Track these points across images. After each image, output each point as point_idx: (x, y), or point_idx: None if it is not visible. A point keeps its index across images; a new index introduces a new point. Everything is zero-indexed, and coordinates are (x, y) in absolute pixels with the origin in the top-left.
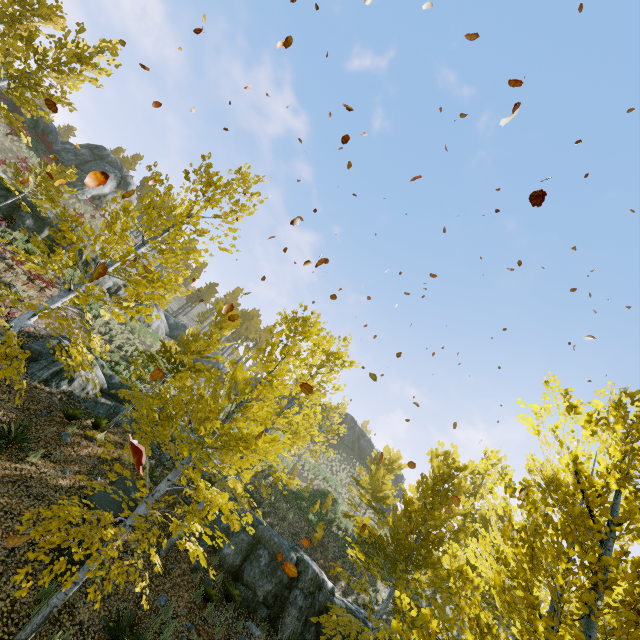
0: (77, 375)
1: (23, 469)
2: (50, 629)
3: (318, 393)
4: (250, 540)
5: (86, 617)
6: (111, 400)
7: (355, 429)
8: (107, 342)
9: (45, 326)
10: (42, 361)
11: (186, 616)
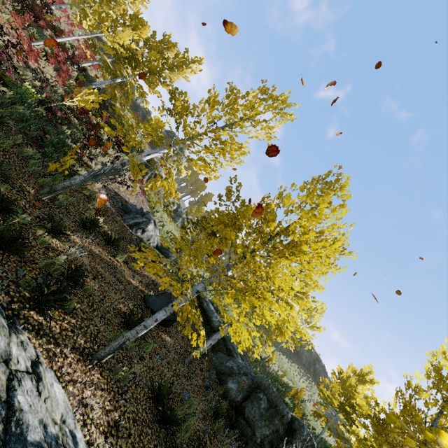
0: (147, 229)
1: (113, 261)
2: (116, 364)
3: (325, 264)
4: (250, 384)
5: (138, 372)
6: (161, 254)
7: (312, 352)
8: (161, 226)
9: (133, 202)
10: (130, 215)
11: (201, 420)
